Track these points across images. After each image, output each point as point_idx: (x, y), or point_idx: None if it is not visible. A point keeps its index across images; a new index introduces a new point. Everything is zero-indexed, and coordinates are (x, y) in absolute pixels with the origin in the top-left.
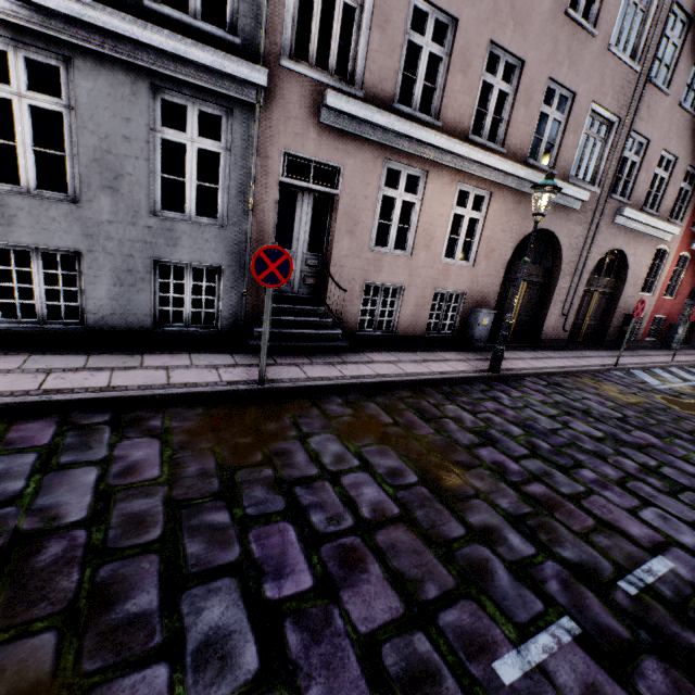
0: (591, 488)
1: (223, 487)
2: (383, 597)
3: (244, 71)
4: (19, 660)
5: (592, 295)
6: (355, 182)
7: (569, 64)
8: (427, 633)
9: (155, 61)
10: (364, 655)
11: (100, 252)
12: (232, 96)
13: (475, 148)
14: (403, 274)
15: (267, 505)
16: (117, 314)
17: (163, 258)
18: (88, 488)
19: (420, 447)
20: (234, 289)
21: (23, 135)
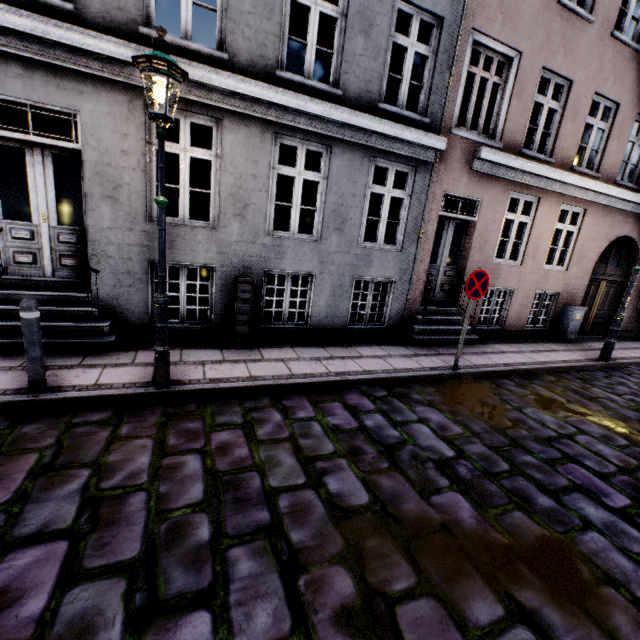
0: None
1: (508, 440)
2: None
3: (433, 141)
4: (519, 522)
5: None
6: (488, 211)
7: None
8: None
9: (379, 142)
10: None
11: (326, 273)
12: (419, 158)
13: (579, 176)
14: (514, 279)
15: (549, 453)
16: (328, 317)
17: (360, 276)
18: (434, 436)
19: (605, 420)
20: (399, 296)
21: (297, 199)
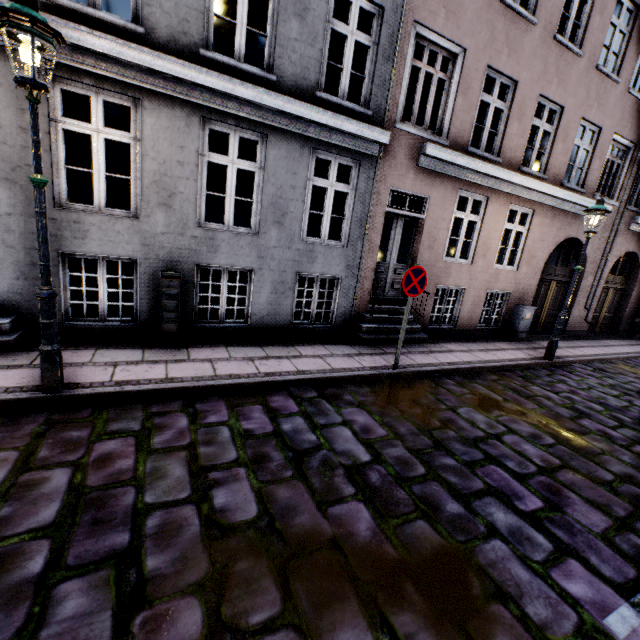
0: None
1: (433, 442)
2: (593, 513)
3: (375, 134)
4: (420, 533)
5: (607, 291)
6: (437, 209)
7: (597, 106)
8: (636, 534)
9: (318, 132)
10: (607, 543)
11: (266, 269)
12: (363, 152)
13: (526, 177)
14: (465, 278)
15: (471, 454)
16: (270, 315)
17: (304, 272)
18: (354, 440)
19: (538, 418)
20: (347, 294)
21: (230, 189)
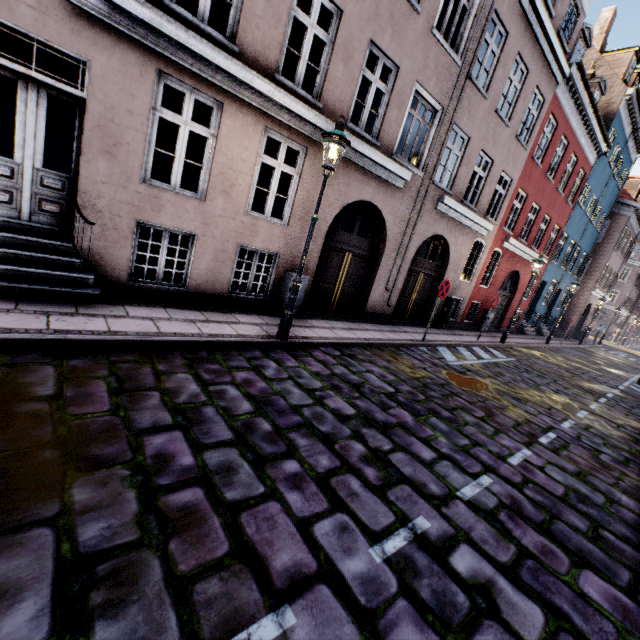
0: (276, 488)
1: None
2: None
3: None
4: None
5: (418, 276)
6: (112, 89)
7: (392, 33)
8: None
9: None
10: None
11: None
12: None
13: (280, 89)
14: (194, 220)
15: None
16: None
17: None
18: None
19: (48, 435)
20: None
21: None
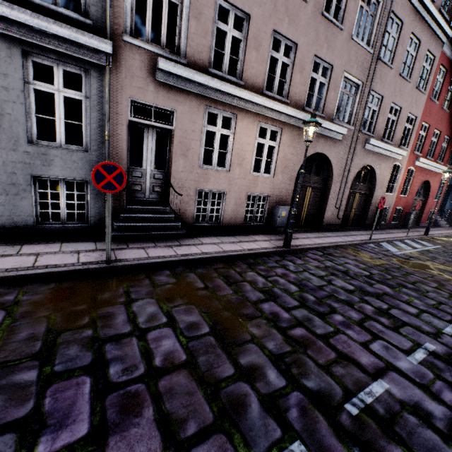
0: (338, 328)
1: (43, 348)
2: (147, 439)
3: (94, 42)
4: None
5: (355, 195)
6: (185, 121)
7: (327, 47)
8: None
9: (24, 33)
10: None
11: None
12: (88, 60)
13: (267, 99)
14: (224, 183)
15: (75, 361)
16: (5, 216)
17: (40, 175)
18: None
19: (219, 305)
20: (98, 196)
21: None
